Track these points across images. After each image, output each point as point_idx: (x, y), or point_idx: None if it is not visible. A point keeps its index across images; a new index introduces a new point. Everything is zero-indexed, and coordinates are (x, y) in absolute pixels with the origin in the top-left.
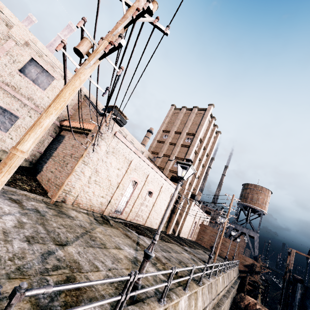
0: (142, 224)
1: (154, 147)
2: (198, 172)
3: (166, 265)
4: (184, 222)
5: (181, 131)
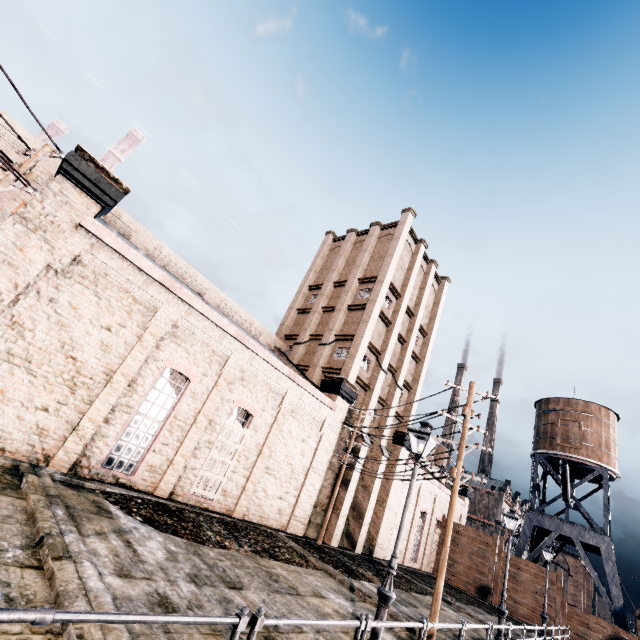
0: (223, 510)
1: (290, 324)
2: (404, 372)
3: (68, 632)
4: (383, 511)
5: (348, 278)
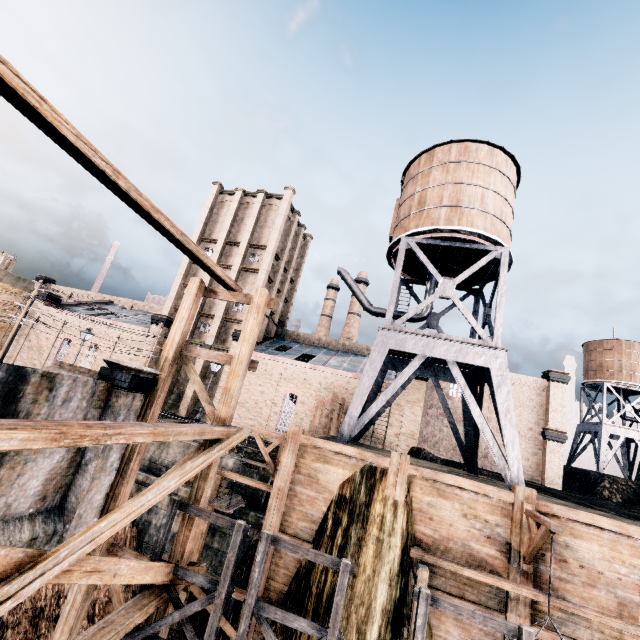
0: None
1: None
2: None
3: None
4: (216, 391)
5: None
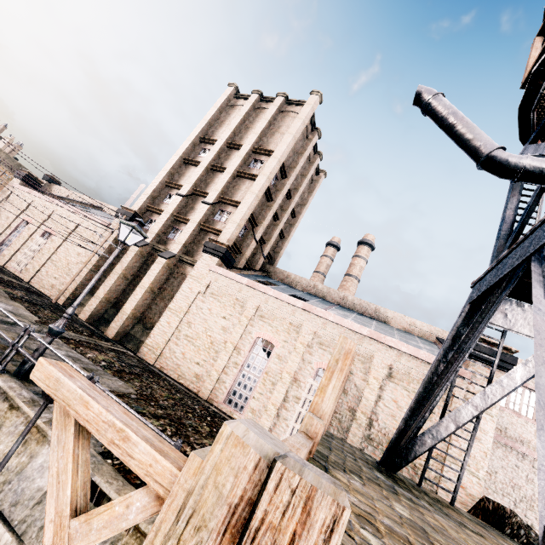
0: (23, 278)
1: None
2: (217, 191)
3: None
4: (163, 313)
5: None
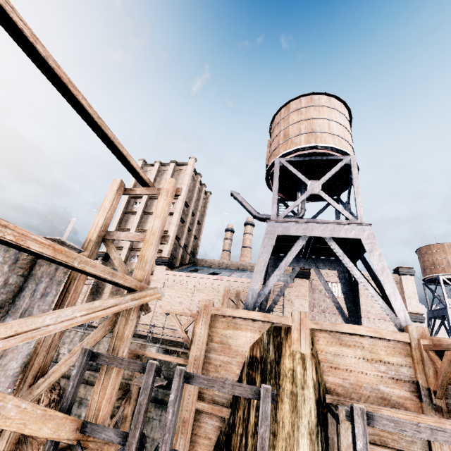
0: None
1: None
2: None
3: None
4: None
5: None
